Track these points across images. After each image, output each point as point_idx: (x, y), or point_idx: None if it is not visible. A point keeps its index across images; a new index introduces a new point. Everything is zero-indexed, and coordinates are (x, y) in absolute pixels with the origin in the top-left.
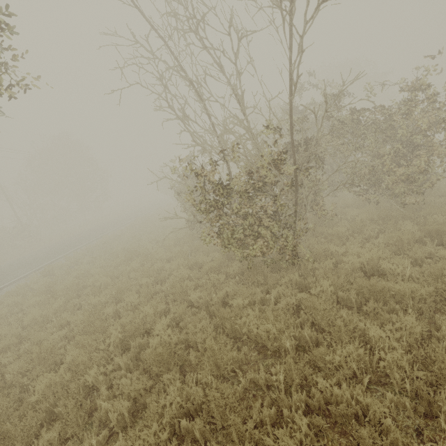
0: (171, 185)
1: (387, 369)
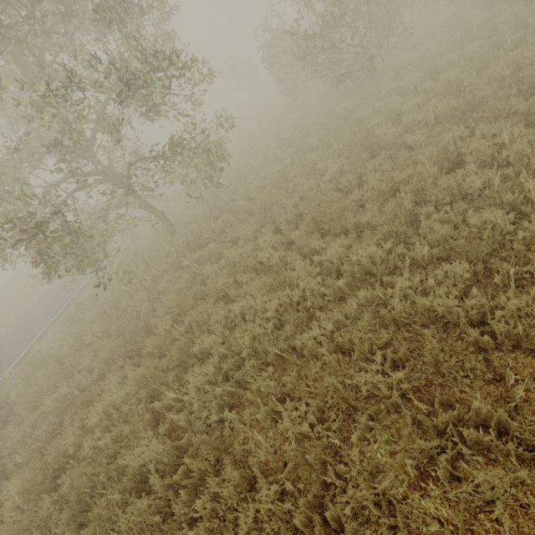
0: (264, 57)
1: (405, 87)
